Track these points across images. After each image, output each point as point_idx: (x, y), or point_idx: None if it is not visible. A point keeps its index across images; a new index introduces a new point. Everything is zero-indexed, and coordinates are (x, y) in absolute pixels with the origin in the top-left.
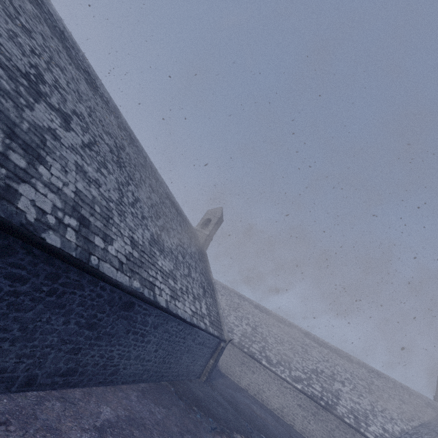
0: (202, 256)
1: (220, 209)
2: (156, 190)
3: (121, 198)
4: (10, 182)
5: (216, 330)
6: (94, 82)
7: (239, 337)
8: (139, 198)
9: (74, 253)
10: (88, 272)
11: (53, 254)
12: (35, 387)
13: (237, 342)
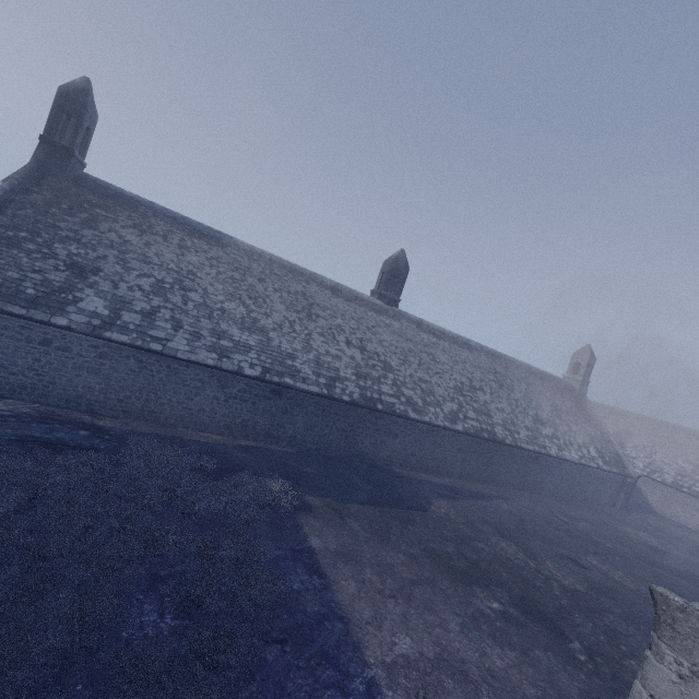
0: (582, 404)
1: (586, 348)
2: (521, 378)
3: (511, 407)
4: (493, 430)
5: (614, 468)
6: (468, 344)
7: (673, 476)
8: (517, 398)
9: (513, 444)
10: (519, 448)
11: (509, 446)
12: (515, 488)
13: (671, 482)
